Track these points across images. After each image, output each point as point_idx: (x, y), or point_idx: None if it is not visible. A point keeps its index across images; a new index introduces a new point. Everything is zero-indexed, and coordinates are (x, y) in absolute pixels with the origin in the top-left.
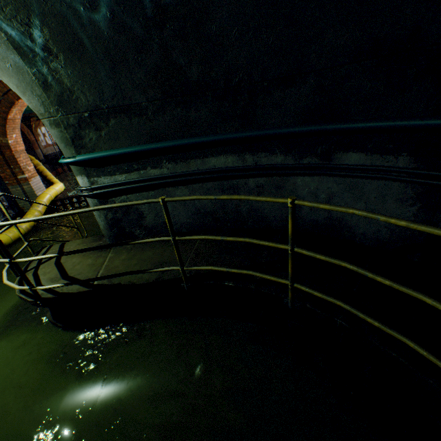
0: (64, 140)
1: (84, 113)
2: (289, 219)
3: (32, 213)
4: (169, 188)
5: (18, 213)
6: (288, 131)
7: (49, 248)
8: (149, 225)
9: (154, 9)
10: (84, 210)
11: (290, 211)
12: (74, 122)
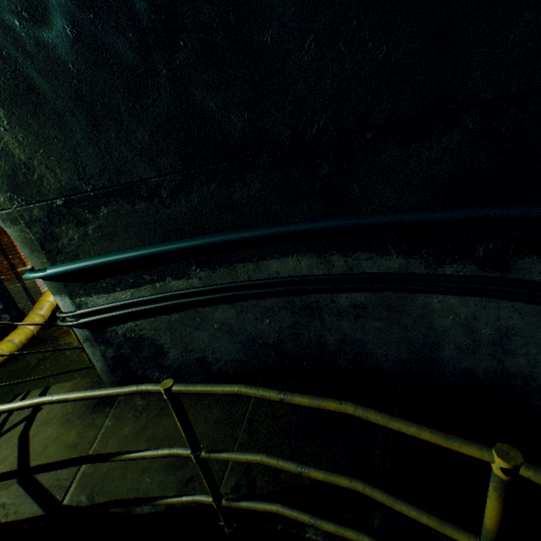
0: (28, 243)
1: (55, 200)
2: (493, 499)
3: (30, 320)
4: (204, 308)
5: (17, 317)
6: (417, 218)
7: (23, 398)
8: (174, 364)
9: (152, 13)
10: (12, 407)
11: (499, 486)
12: (41, 214)
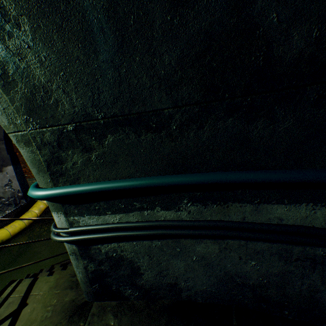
0: (36, 163)
1: (66, 125)
2: None
3: (37, 206)
4: (186, 239)
5: (29, 202)
6: None
7: (15, 286)
8: (146, 285)
9: None
10: None
11: None
12: (51, 138)
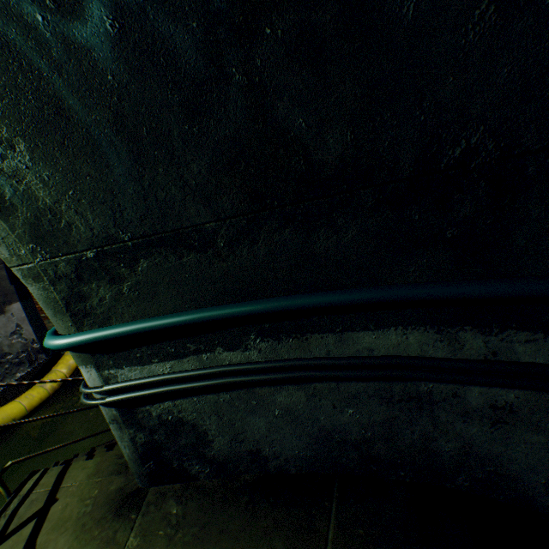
0: (51, 303)
1: (85, 251)
2: None
3: (64, 362)
4: (262, 388)
5: (52, 357)
6: None
7: (38, 478)
8: (219, 456)
9: None
10: None
11: None
12: (68, 269)
